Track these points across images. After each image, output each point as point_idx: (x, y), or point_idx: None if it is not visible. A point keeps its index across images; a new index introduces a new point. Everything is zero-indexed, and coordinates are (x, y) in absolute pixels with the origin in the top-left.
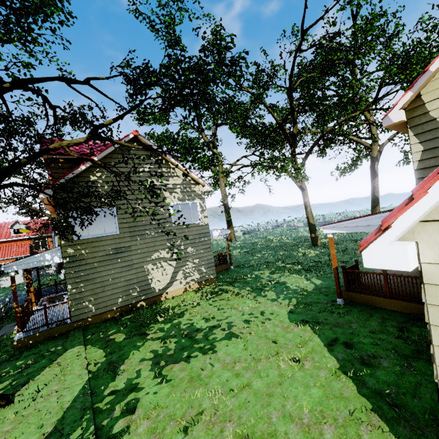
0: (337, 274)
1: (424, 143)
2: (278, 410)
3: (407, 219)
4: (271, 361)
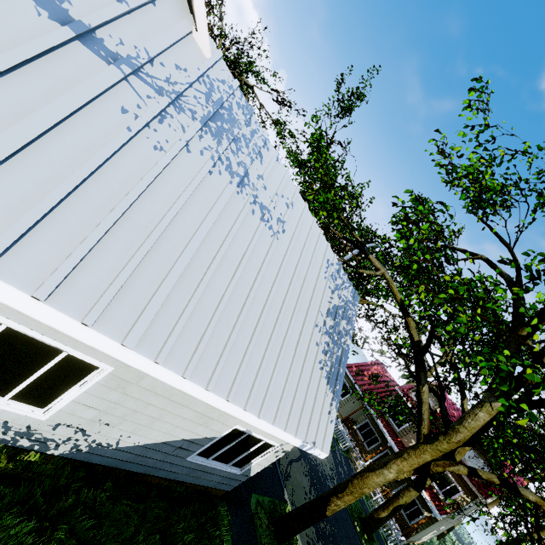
0: None
1: None
2: None
3: None
4: None
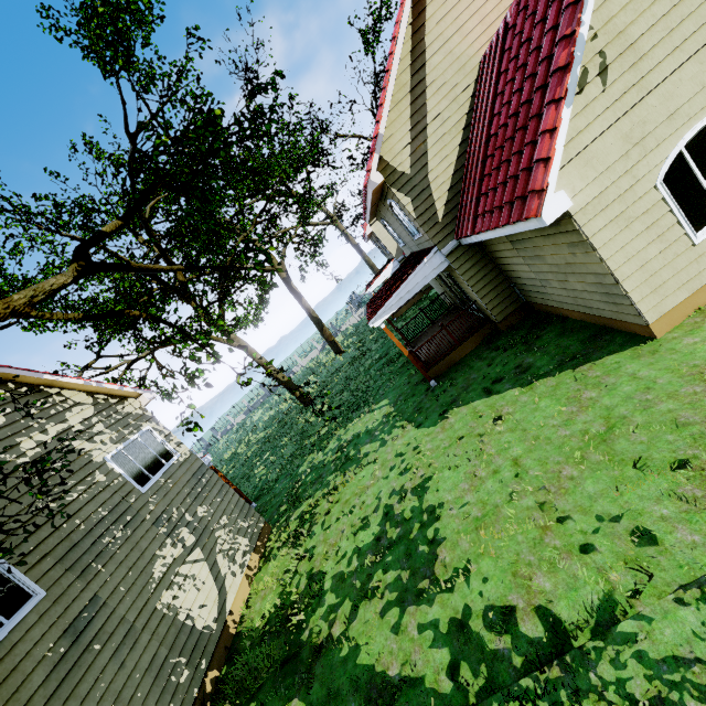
0: (414, 359)
1: (408, 194)
2: (558, 430)
3: (554, 172)
4: (489, 440)
